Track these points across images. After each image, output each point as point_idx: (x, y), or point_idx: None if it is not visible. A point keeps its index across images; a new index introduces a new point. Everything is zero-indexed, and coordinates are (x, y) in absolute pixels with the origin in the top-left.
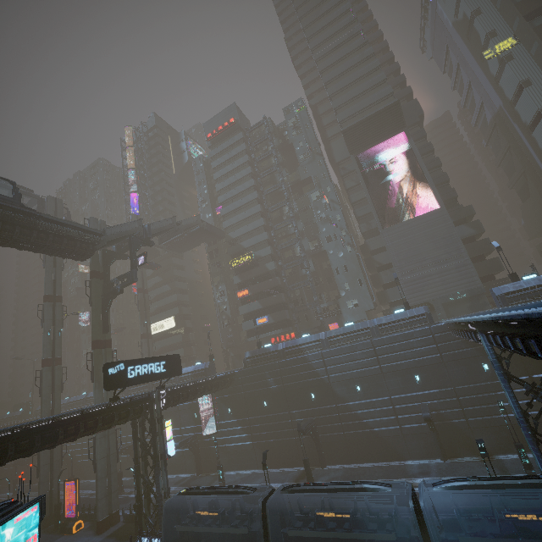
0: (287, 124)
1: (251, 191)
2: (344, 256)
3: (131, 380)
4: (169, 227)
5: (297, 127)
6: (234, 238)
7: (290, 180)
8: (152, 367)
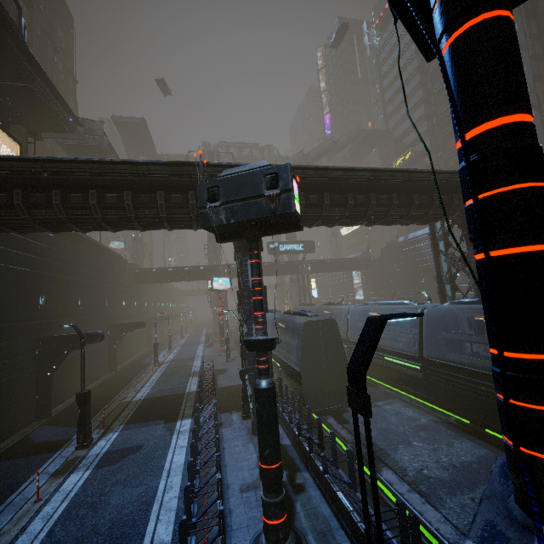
0: None
1: (414, 76)
2: None
3: (282, 252)
4: (329, 147)
5: None
6: (397, 137)
7: None
8: (294, 247)
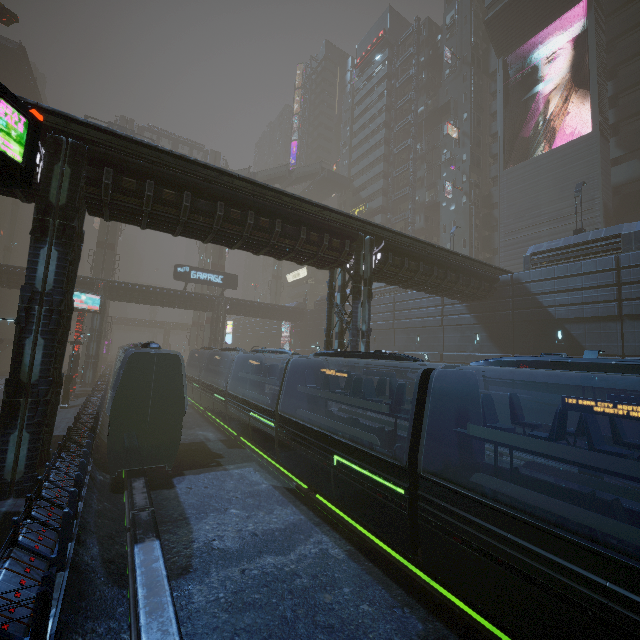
0: (444, 22)
1: (381, 129)
2: (456, 209)
3: (193, 280)
4: (282, 174)
5: (453, 25)
6: (356, 187)
7: (427, 109)
8: (211, 277)
